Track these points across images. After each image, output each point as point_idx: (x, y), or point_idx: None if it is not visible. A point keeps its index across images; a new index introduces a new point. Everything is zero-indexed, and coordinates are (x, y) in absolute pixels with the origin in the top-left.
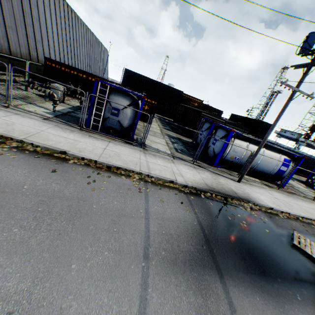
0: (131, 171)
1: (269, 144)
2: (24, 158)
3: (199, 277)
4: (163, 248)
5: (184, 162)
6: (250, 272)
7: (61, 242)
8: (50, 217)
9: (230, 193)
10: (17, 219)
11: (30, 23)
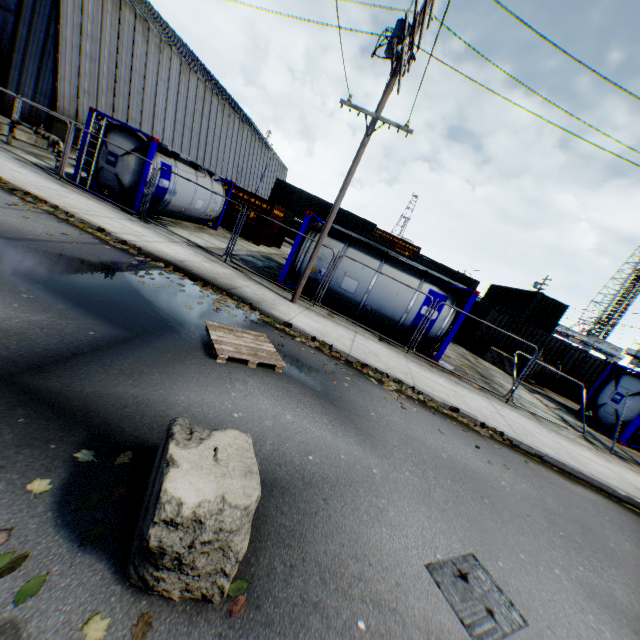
0: (46, 201)
1: (405, 261)
2: None
3: None
4: None
5: (206, 254)
6: None
7: None
8: None
9: (216, 281)
10: None
11: (125, 94)
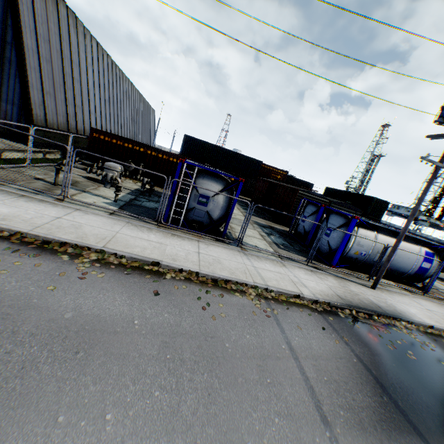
0: (244, 284)
1: None
2: (113, 277)
3: None
4: (338, 405)
5: (295, 263)
6: None
7: (217, 407)
8: (186, 367)
9: (372, 307)
10: (151, 375)
11: (70, 85)
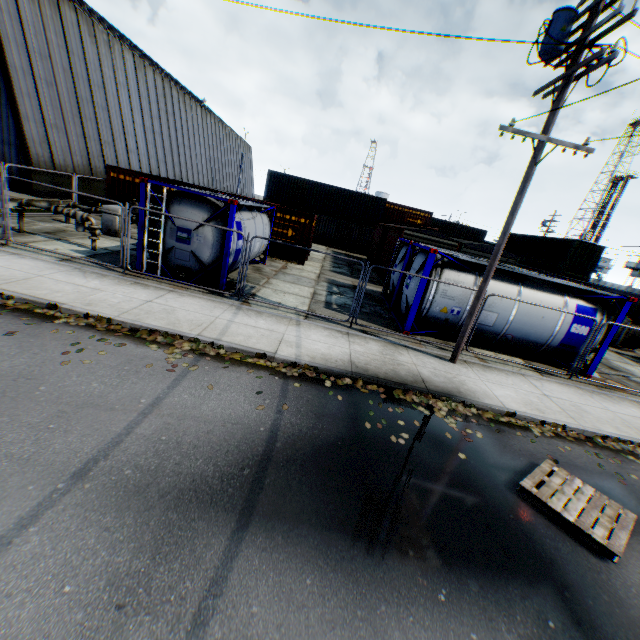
0: (178, 335)
1: (536, 277)
2: None
3: (177, 523)
4: (136, 465)
5: (328, 324)
6: (333, 529)
7: None
8: None
9: (406, 379)
10: None
11: (91, 115)
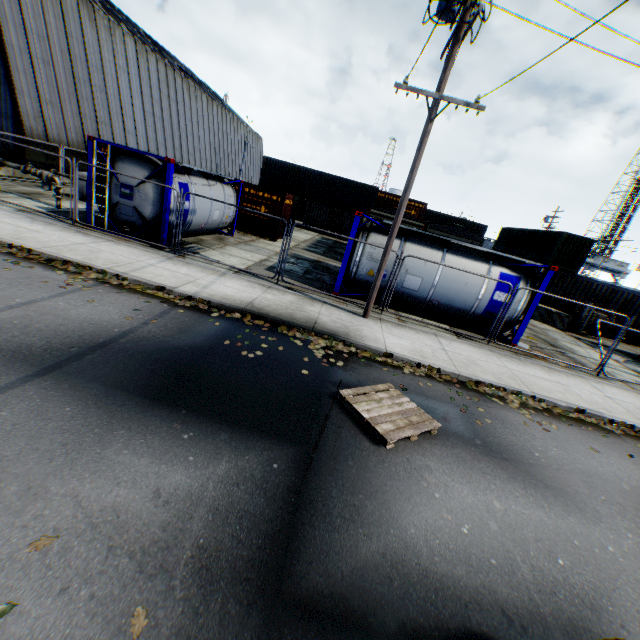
0: (89, 267)
1: (465, 245)
2: None
3: None
4: None
5: (255, 279)
6: (123, 389)
7: None
8: None
9: (297, 320)
10: None
11: (88, 95)
